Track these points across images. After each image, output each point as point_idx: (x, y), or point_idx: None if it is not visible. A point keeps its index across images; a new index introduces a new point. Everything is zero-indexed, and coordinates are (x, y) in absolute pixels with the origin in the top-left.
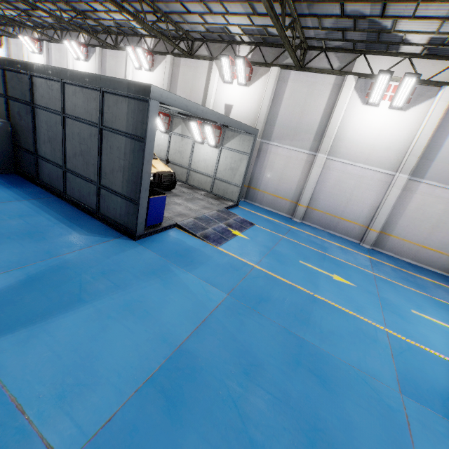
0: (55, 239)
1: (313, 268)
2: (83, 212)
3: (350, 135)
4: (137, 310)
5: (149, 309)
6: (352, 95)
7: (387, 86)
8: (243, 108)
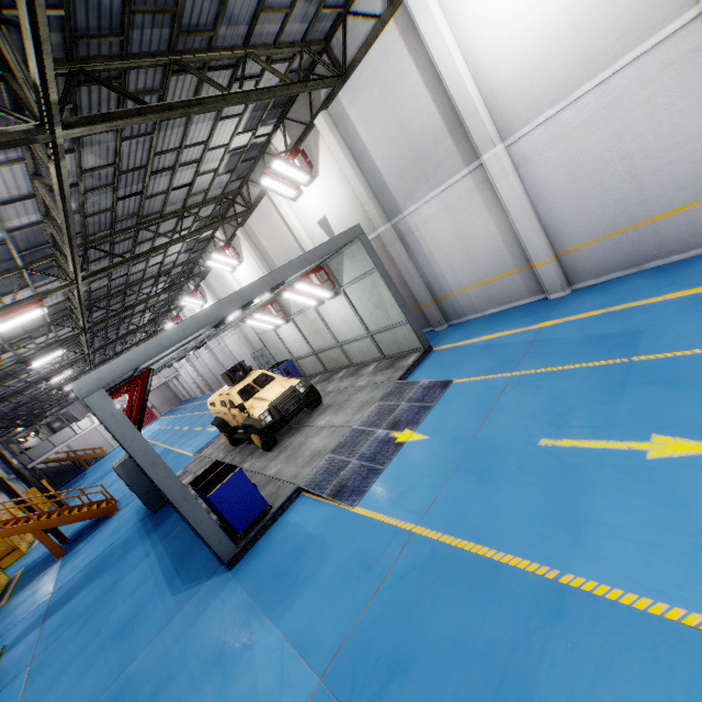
0: (141, 625)
1: (579, 447)
2: (197, 538)
3: (507, 67)
4: None
5: None
6: (442, 8)
7: None
8: (336, 207)
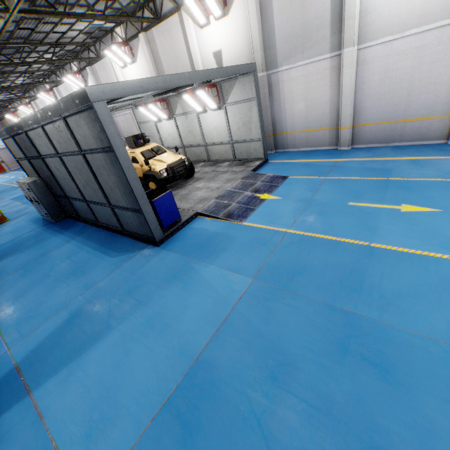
0: (92, 270)
1: (369, 206)
2: (115, 234)
3: None
4: (158, 324)
5: (169, 320)
6: None
7: None
8: (232, 46)
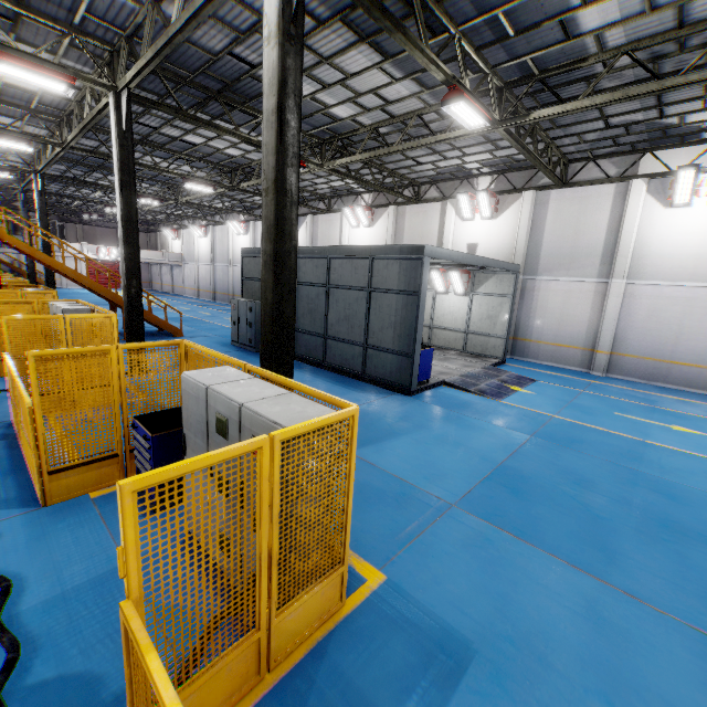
0: (342, 396)
1: (637, 419)
2: (346, 377)
3: (656, 249)
4: (448, 441)
5: (458, 441)
6: (645, 200)
7: (695, 181)
8: (491, 244)
